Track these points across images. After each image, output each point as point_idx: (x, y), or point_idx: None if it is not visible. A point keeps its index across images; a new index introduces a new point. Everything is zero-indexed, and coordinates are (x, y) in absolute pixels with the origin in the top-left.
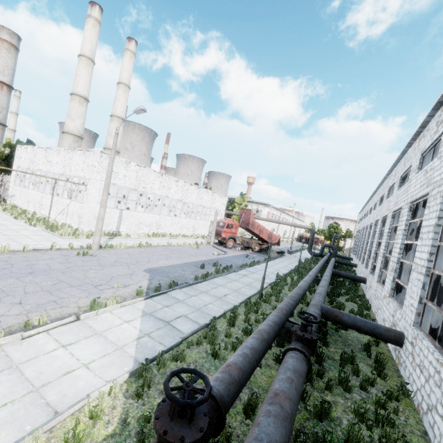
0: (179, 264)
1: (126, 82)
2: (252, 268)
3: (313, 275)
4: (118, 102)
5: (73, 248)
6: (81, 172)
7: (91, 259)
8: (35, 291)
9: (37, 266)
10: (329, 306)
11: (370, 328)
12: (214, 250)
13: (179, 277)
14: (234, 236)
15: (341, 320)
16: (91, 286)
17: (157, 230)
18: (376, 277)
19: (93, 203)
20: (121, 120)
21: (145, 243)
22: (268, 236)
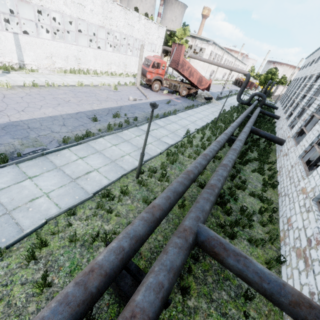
0: (66, 115)
1: None
2: (164, 119)
3: (223, 141)
4: None
5: None
6: None
7: None
8: None
9: None
10: (210, 233)
11: (266, 291)
12: (135, 94)
13: (43, 138)
14: (161, 78)
15: (222, 262)
16: None
17: (78, 66)
18: (301, 150)
19: None
20: None
21: (49, 81)
22: (198, 80)
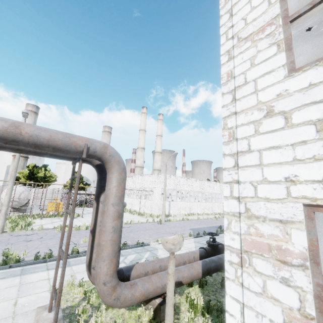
0: (206, 227)
1: (160, 134)
2: None
3: None
4: (157, 144)
5: (154, 221)
6: (149, 185)
7: (163, 225)
8: (152, 234)
9: (146, 227)
10: None
11: None
12: None
13: (207, 231)
14: None
15: None
16: (169, 233)
17: (189, 212)
18: None
19: (157, 199)
20: (160, 153)
21: (184, 218)
22: None
